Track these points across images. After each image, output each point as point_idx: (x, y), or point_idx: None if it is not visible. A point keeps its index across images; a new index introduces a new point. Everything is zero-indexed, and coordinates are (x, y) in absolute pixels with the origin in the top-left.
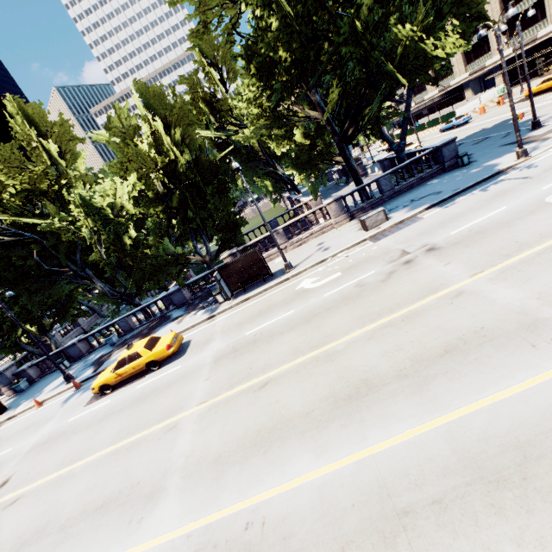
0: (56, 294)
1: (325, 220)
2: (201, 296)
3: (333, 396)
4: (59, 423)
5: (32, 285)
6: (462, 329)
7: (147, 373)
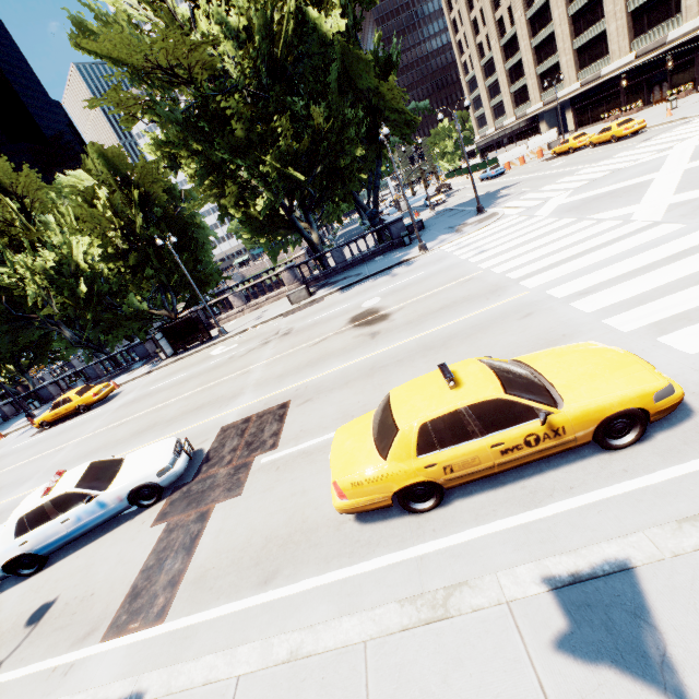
0: (26, 338)
1: (281, 286)
2: None
3: (137, 431)
4: (7, 449)
5: (1, 329)
6: (217, 396)
7: (80, 415)
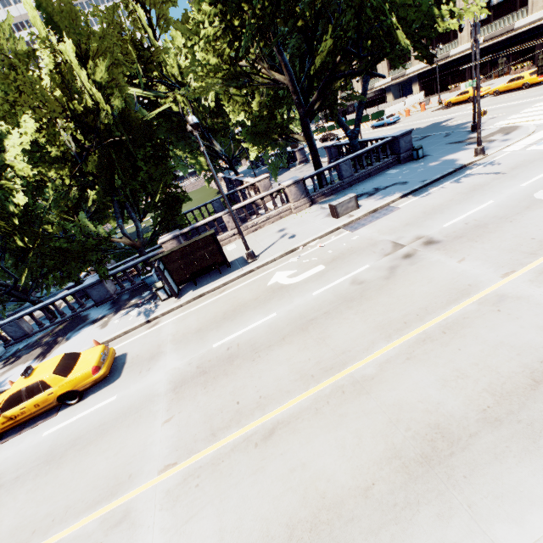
0: None
1: (283, 203)
2: (130, 289)
3: (396, 456)
4: None
5: None
6: (538, 348)
7: (60, 409)
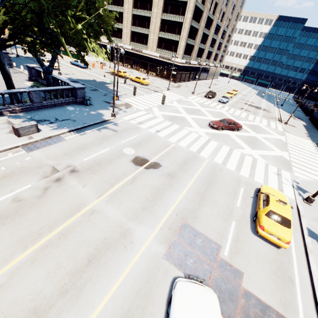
0: None
1: None
2: None
3: None
4: None
5: None
6: (96, 241)
7: None
